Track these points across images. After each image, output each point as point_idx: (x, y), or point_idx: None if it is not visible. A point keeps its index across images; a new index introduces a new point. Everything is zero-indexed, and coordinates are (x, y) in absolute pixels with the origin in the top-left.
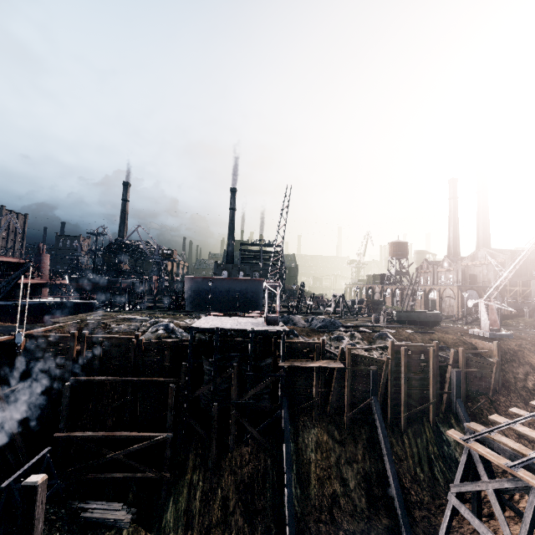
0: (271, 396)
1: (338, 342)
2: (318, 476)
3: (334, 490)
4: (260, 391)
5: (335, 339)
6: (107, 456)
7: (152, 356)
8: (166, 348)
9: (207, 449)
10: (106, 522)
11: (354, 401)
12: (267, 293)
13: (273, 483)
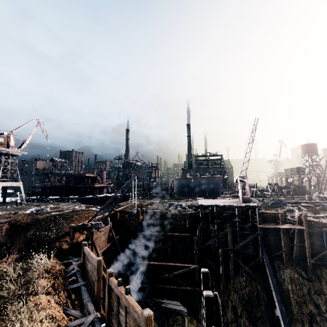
0: (252, 247)
1: (290, 213)
2: (296, 300)
3: (310, 311)
4: (246, 243)
5: (288, 211)
6: (165, 276)
7: (179, 222)
8: (187, 217)
9: (218, 276)
10: (175, 310)
11: (313, 252)
12: (240, 183)
13: (264, 301)
